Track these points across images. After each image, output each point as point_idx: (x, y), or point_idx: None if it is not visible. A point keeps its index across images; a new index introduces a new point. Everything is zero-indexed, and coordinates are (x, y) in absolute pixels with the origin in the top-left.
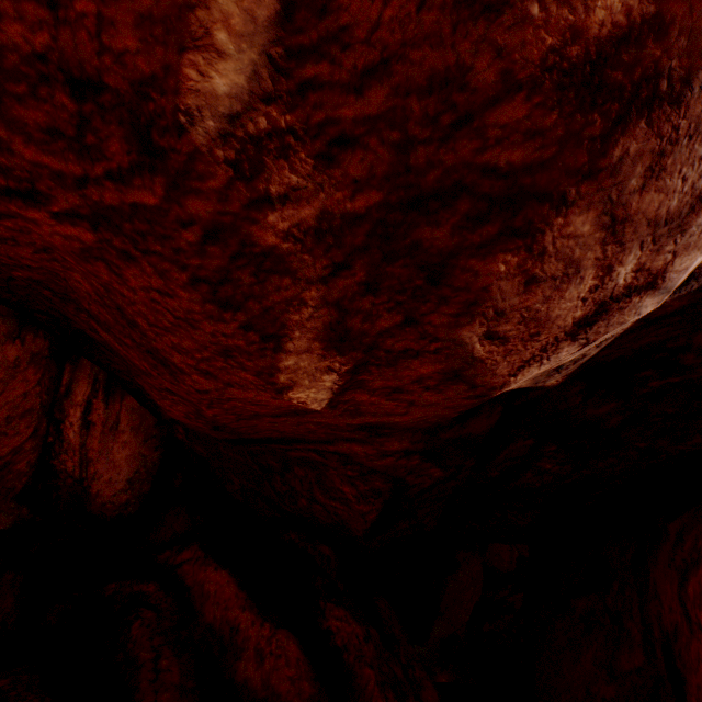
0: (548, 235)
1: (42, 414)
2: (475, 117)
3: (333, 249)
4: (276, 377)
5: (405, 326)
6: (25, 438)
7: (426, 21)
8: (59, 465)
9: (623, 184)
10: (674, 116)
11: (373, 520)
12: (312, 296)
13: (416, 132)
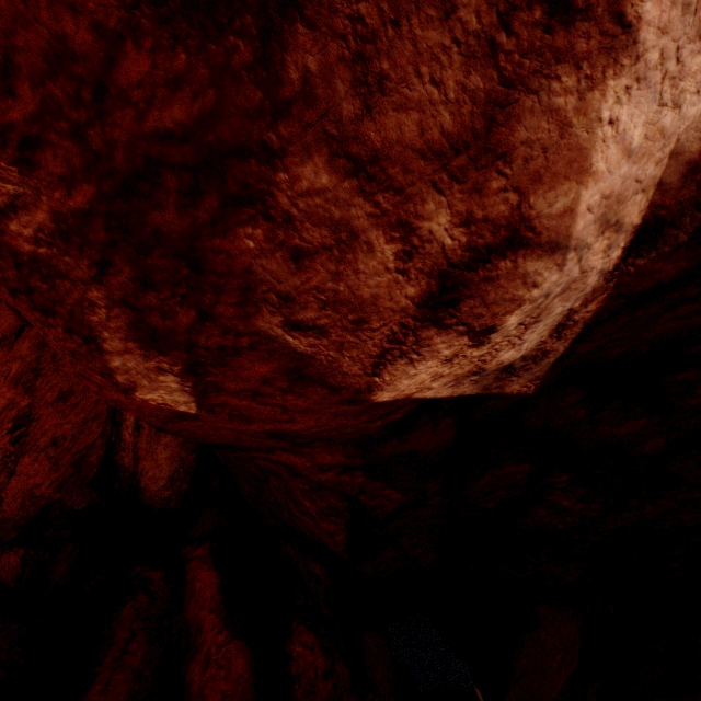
0: (282, 196)
1: (108, 417)
2: (108, 84)
3: (86, 248)
4: (116, 378)
5: (204, 321)
6: (97, 436)
7: (3, 5)
8: (120, 460)
9: (335, 112)
10: (340, 3)
11: (344, 542)
12: (98, 297)
13: (76, 116)
